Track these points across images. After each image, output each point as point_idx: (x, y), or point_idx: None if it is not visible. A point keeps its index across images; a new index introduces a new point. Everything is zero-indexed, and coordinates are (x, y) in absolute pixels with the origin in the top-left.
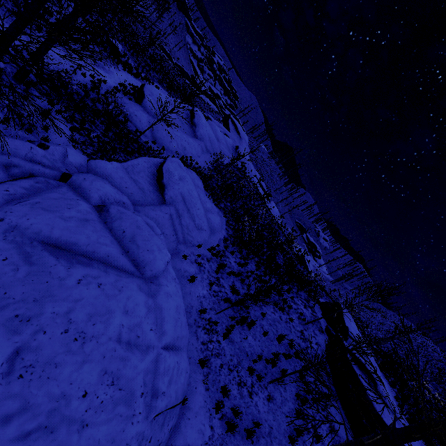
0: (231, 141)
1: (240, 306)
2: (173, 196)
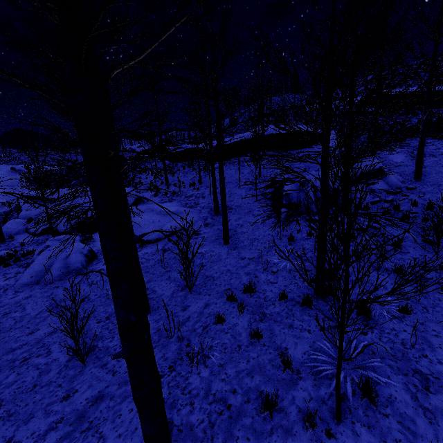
0: (3, 171)
1: (131, 185)
2: (56, 197)
